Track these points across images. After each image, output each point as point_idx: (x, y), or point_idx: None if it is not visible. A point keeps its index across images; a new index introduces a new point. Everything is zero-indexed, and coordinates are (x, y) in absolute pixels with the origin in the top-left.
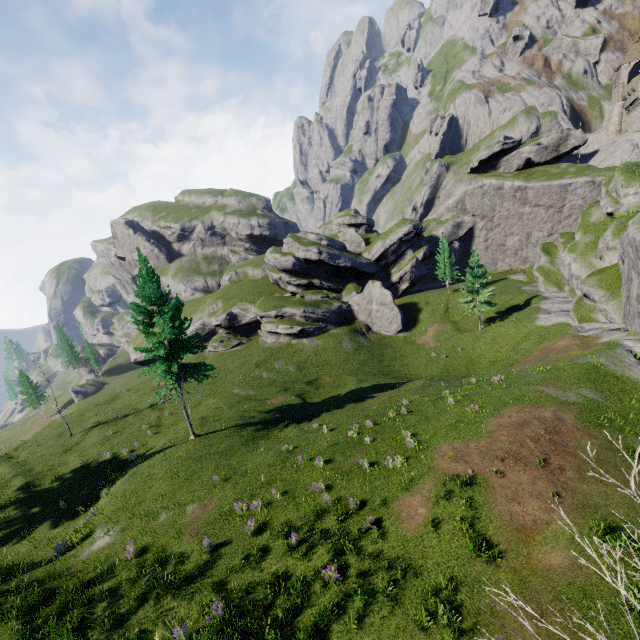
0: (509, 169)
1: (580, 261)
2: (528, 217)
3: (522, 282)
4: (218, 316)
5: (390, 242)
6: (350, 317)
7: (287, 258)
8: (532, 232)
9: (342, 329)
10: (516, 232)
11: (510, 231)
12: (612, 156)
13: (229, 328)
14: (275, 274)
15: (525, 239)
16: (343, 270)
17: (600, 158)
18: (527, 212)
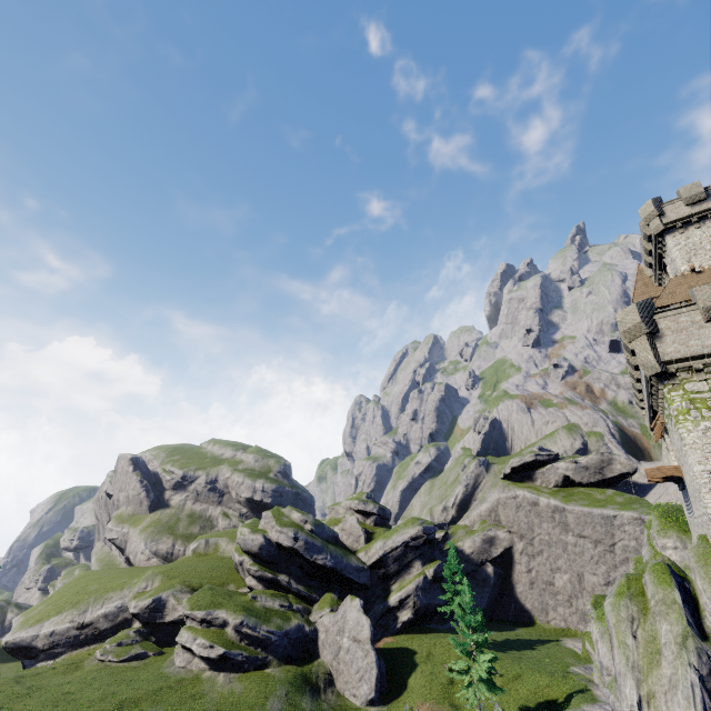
0: (547, 483)
1: (608, 640)
2: (574, 549)
3: (575, 655)
4: (141, 599)
5: (392, 544)
6: (313, 650)
7: (256, 536)
8: (583, 573)
9: (286, 670)
10: (564, 568)
11: (556, 564)
12: (666, 492)
13: (147, 623)
14: (238, 555)
15: (577, 581)
16: (322, 570)
17: (658, 492)
18: (571, 542)
